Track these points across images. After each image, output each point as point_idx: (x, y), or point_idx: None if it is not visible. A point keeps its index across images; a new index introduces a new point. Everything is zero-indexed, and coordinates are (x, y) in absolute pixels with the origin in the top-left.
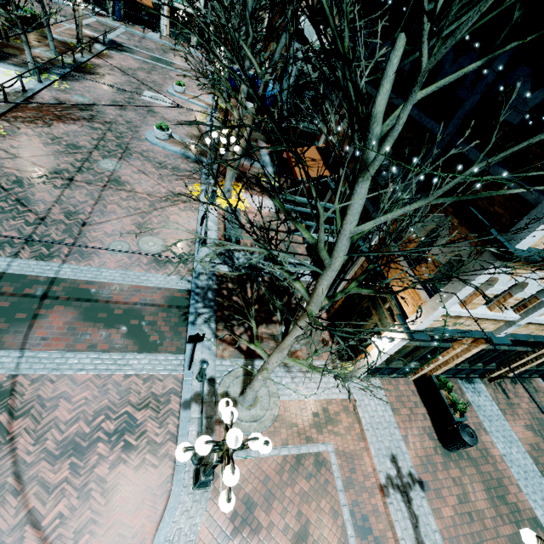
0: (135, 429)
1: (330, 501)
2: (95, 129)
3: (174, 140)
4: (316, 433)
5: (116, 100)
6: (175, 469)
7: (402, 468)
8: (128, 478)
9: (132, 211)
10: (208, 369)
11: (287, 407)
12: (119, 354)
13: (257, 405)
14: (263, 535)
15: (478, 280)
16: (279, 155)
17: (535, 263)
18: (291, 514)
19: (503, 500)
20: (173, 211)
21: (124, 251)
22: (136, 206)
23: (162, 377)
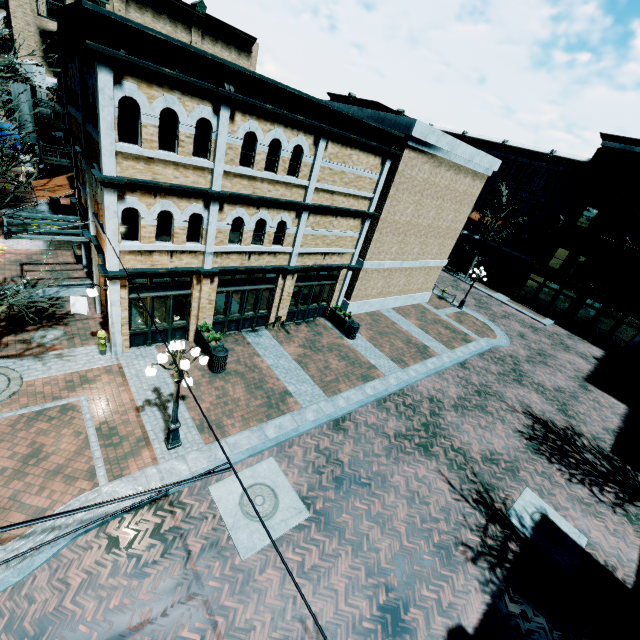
0: None
1: (74, 429)
2: None
3: None
4: (68, 393)
5: None
6: None
7: (164, 393)
8: None
9: None
10: None
11: (34, 384)
12: None
13: None
14: None
15: (110, 209)
16: (54, 200)
17: (153, 193)
18: (24, 446)
19: (262, 389)
20: None
21: None
22: None
23: None
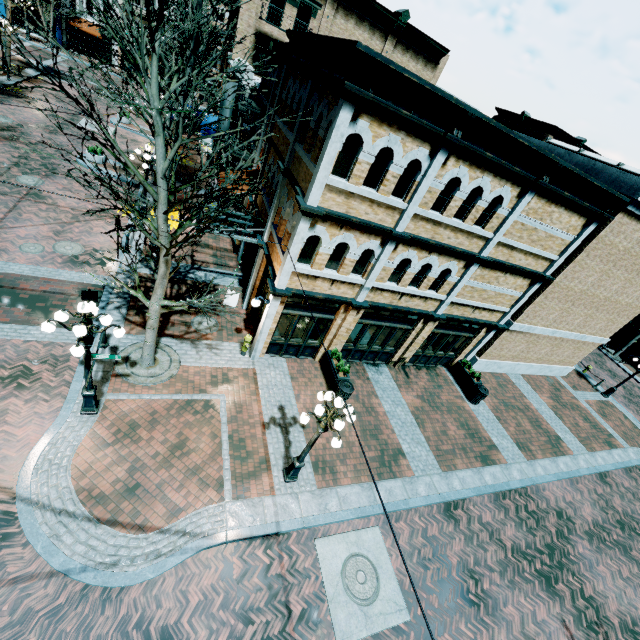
0: (30, 376)
1: (212, 429)
2: (17, 148)
3: (110, 165)
4: (212, 388)
5: (47, 124)
6: (65, 401)
7: (287, 414)
8: (19, 406)
9: (51, 220)
10: (112, 340)
11: (187, 370)
12: (21, 326)
13: (157, 367)
14: (142, 444)
15: (300, 235)
16: None
17: (341, 225)
18: (173, 434)
19: (376, 438)
20: (99, 224)
21: (1, 181)
22: (56, 217)
23: (64, 344)
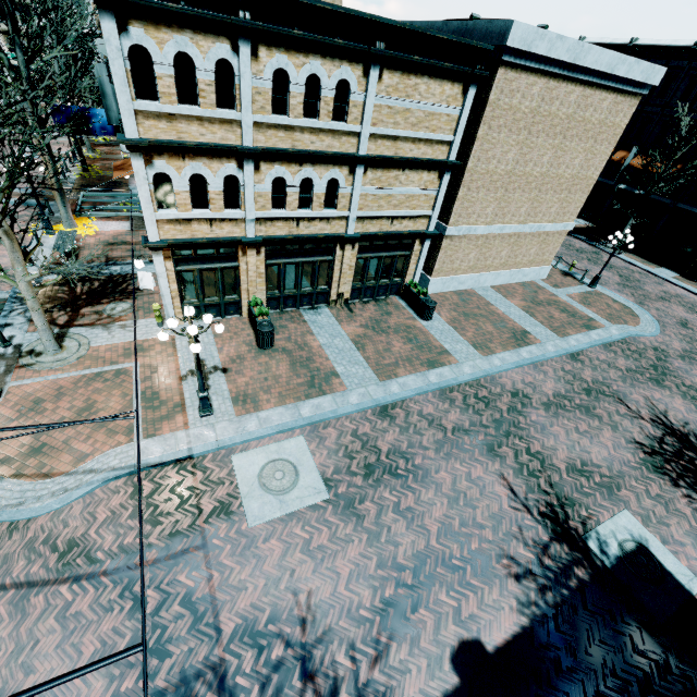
0: None
1: (124, 391)
2: None
3: (13, 194)
4: (125, 359)
5: None
6: None
7: (208, 365)
8: None
9: None
10: (16, 340)
11: (98, 350)
12: None
13: (65, 352)
14: (48, 414)
15: (139, 175)
16: None
17: (181, 154)
18: (81, 401)
19: (307, 367)
20: (2, 248)
21: None
22: None
23: None
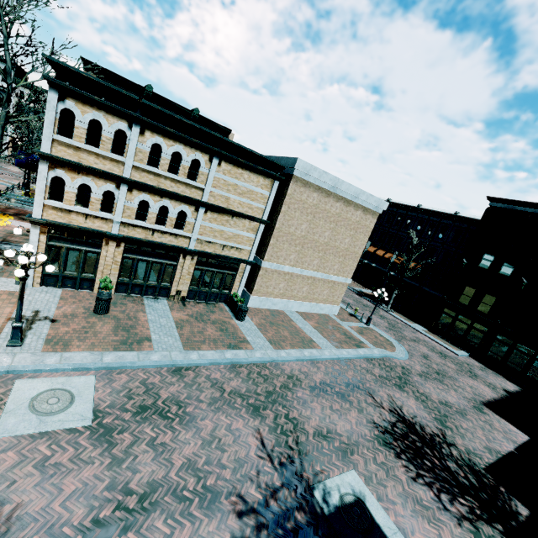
0: None
1: None
2: None
3: None
4: None
5: None
6: None
7: (41, 315)
8: None
9: None
10: None
11: None
12: None
13: None
14: None
15: (42, 174)
16: None
17: (78, 170)
18: None
19: (128, 331)
20: None
21: None
22: None
23: None
